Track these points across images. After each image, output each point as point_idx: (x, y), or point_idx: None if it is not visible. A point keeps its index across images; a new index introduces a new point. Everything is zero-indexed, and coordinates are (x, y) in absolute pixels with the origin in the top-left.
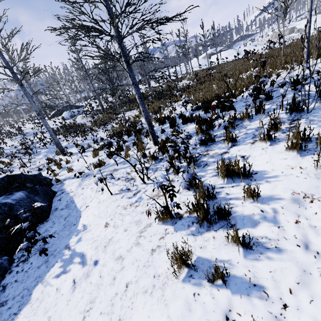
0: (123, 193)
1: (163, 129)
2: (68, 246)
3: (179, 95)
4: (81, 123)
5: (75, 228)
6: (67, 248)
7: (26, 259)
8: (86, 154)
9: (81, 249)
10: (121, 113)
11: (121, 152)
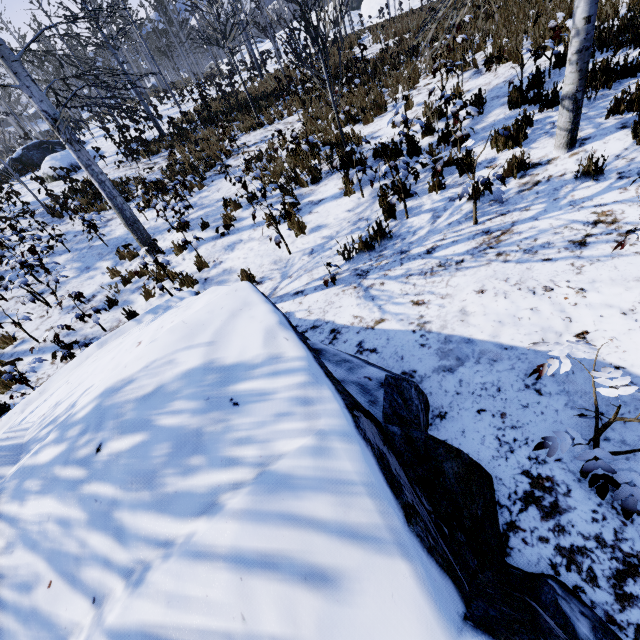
0: None
1: (526, 114)
2: None
3: (412, 62)
4: (128, 177)
5: None
6: None
7: (637, 563)
8: (241, 237)
9: None
10: (237, 138)
11: (408, 201)
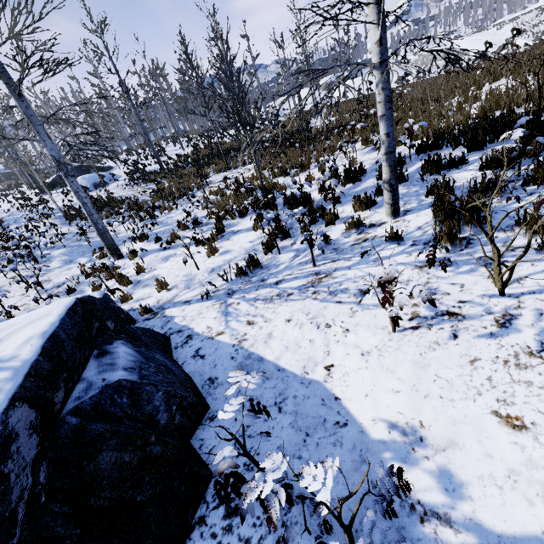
0: (444, 325)
1: (379, 186)
2: (419, 506)
3: (337, 136)
4: (126, 196)
5: (366, 438)
6: (428, 515)
7: None
8: (176, 251)
9: (519, 522)
10: (210, 176)
11: (287, 240)
